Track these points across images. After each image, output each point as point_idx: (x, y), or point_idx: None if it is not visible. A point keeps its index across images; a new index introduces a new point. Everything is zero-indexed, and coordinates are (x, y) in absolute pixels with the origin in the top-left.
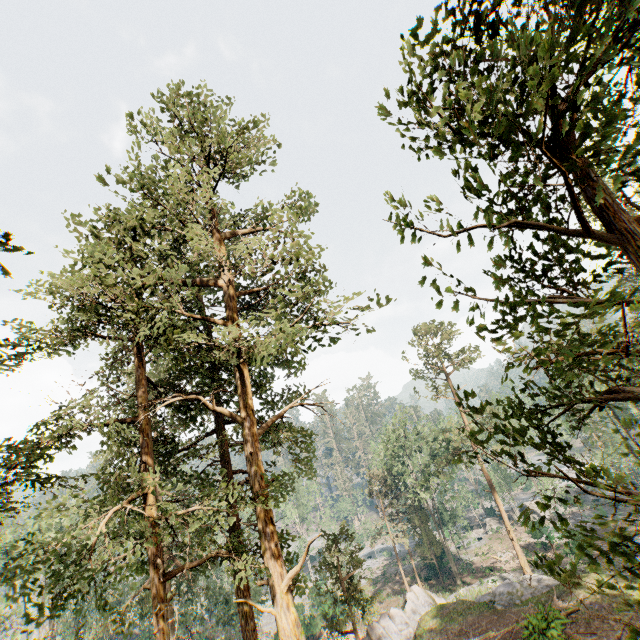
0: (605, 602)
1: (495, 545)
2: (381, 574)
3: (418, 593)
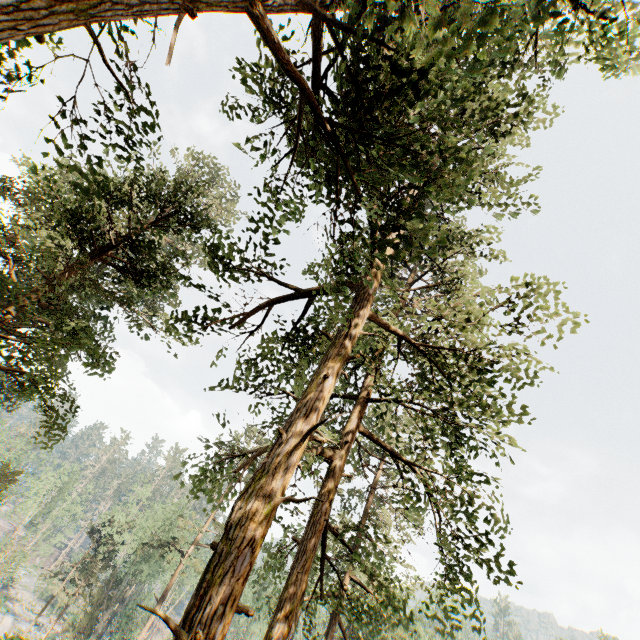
0: None
1: None
2: None
3: (4, 624)
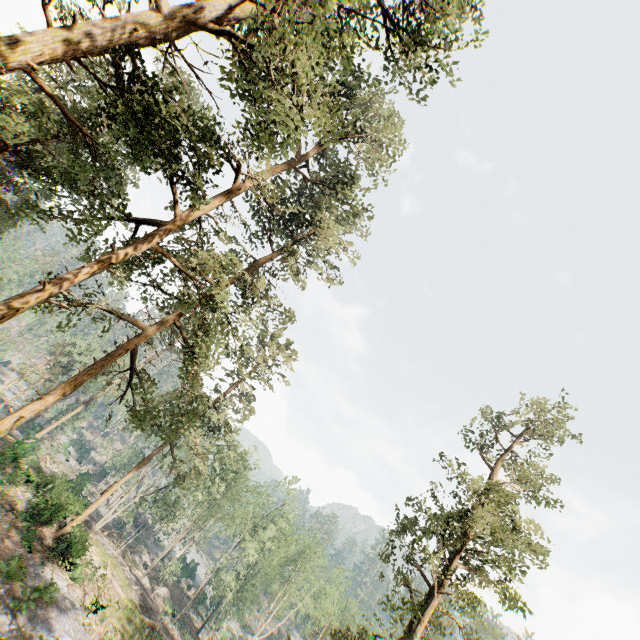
0: (9, 442)
1: (64, 467)
2: (1, 398)
3: None
